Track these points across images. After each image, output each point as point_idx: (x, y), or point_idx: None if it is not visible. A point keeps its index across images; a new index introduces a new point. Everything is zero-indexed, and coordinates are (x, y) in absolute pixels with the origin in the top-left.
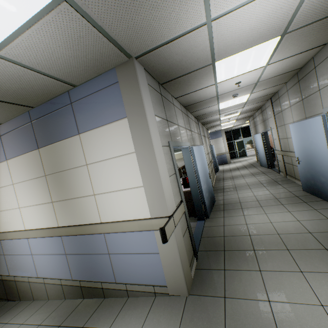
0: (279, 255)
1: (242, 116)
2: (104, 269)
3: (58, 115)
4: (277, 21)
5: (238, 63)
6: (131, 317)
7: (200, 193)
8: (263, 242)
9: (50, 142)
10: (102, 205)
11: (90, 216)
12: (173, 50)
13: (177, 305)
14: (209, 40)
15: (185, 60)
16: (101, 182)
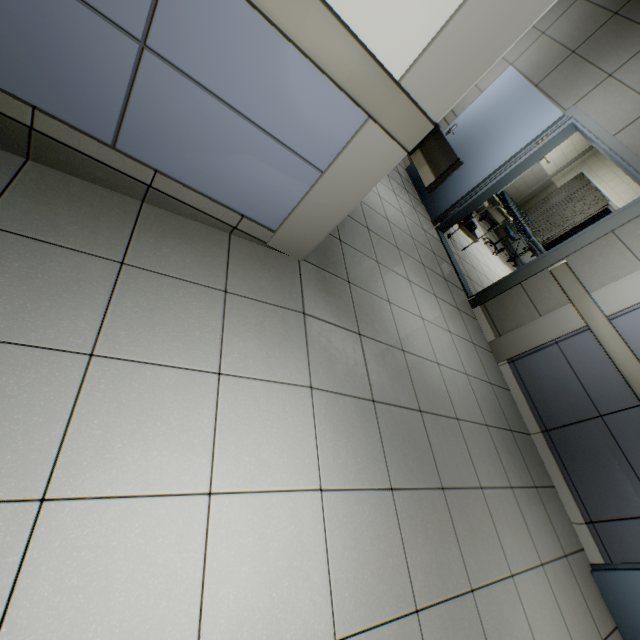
0: (391, 252)
1: None
2: (76, 76)
3: None
4: None
5: None
6: (184, 258)
7: None
8: (376, 224)
9: None
10: None
11: None
12: None
13: (287, 271)
14: None
15: None
16: None
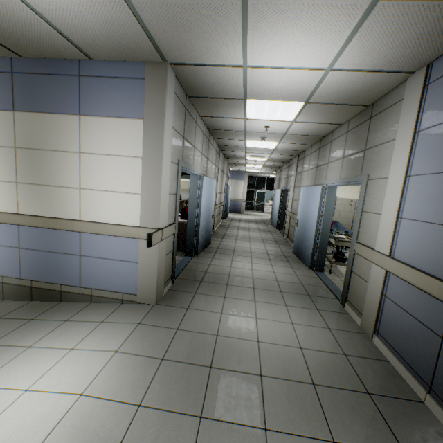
0: (245, 290)
1: (269, 163)
2: (69, 271)
3: (57, 82)
4: (300, 90)
5: (268, 109)
6: (93, 314)
7: (196, 228)
8: (238, 281)
9: (35, 110)
10: (87, 202)
11: (68, 211)
12: (209, 74)
13: (143, 309)
14: (244, 80)
15: (218, 85)
16: (93, 177)
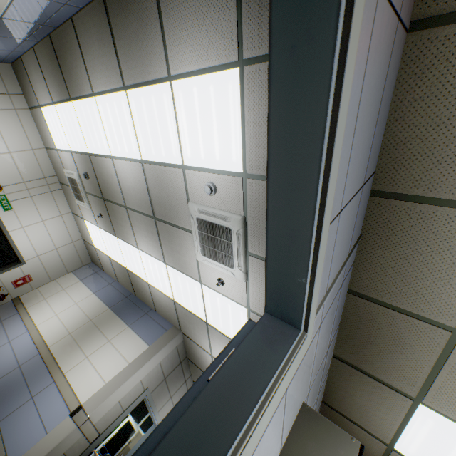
0: None
1: None
2: (13, 403)
3: (136, 309)
4: None
5: None
6: None
7: None
8: None
9: (117, 312)
10: (80, 366)
11: (67, 364)
12: (197, 349)
13: None
14: None
15: (202, 360)
16: (99, 356)
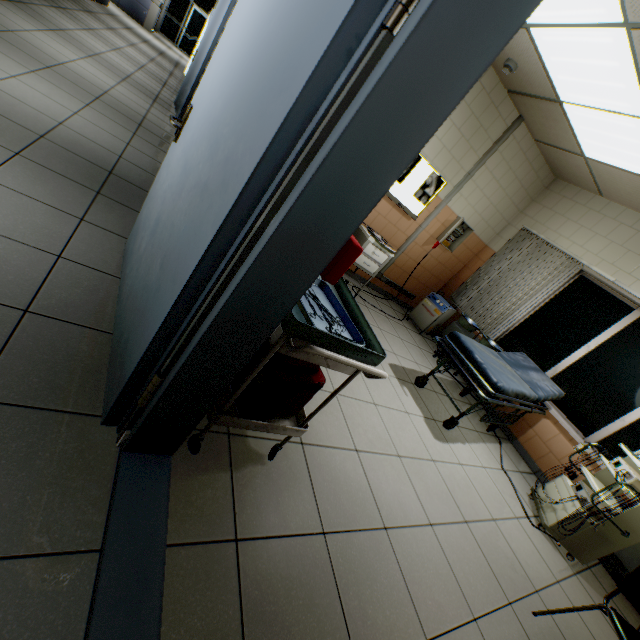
0: (25, 57)
1: None
2: None
3: None
4: None
5: None
6: None
7: None
8: (23, 46)
9: None
10: None
11: None
12: None
13: None
14: None
15: None
16: None
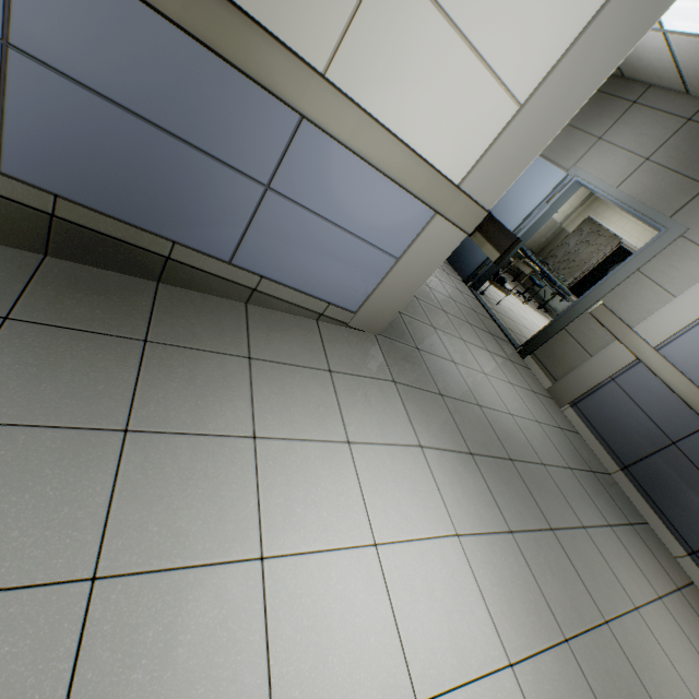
0: (441, 316)
1: None
2: (212, 216)
3: None
4: None
5: None
6: (291, 346)
7: None
8: (421, 292)
9: None
10: (378, 25)
11: (298, 12)
12: None
13: (369, 346)
14: None
15: None
16: None
